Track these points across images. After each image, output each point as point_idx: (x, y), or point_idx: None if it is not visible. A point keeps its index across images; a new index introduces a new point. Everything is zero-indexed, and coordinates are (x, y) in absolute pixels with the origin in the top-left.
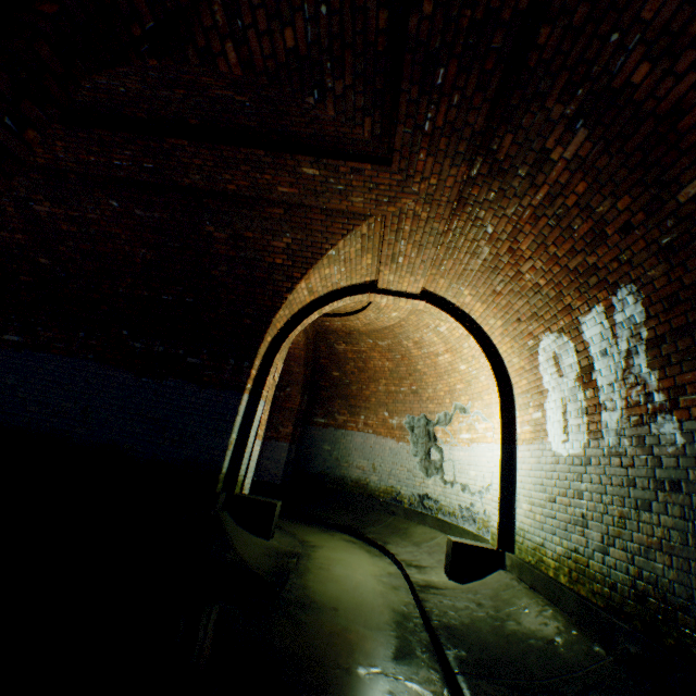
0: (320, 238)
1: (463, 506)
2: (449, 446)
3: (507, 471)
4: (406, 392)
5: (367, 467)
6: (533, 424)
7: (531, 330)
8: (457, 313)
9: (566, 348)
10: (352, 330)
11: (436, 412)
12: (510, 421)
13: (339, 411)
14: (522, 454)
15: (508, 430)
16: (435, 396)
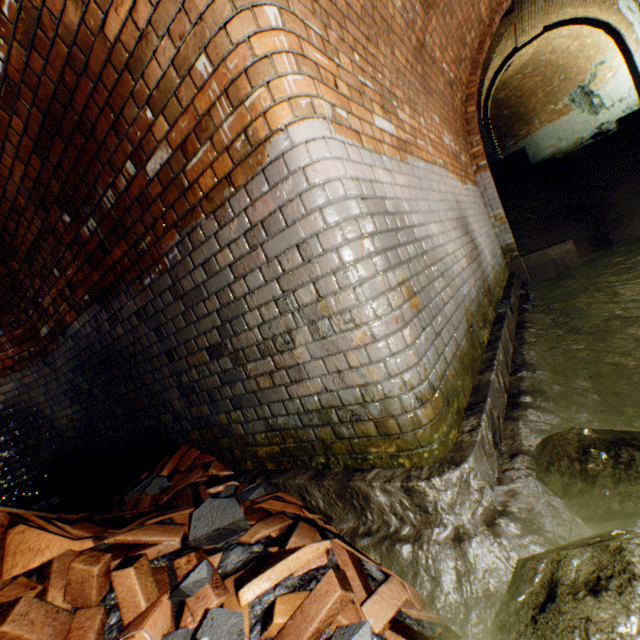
0: (486, 57)
1: (624, 109)
2: (602, 89)
3: (633, 72)
4: (558, 85)
5: (555, 143)
6: (634, 42)
7: (611, 3)
8: (568, 22)
9: (628, 2)
10: (505, 80)
11: (585, 79)
12: (626, 49)
13: (520, 130)
14: (636, 59)
15: (626, 54)
16: (579, 71)
